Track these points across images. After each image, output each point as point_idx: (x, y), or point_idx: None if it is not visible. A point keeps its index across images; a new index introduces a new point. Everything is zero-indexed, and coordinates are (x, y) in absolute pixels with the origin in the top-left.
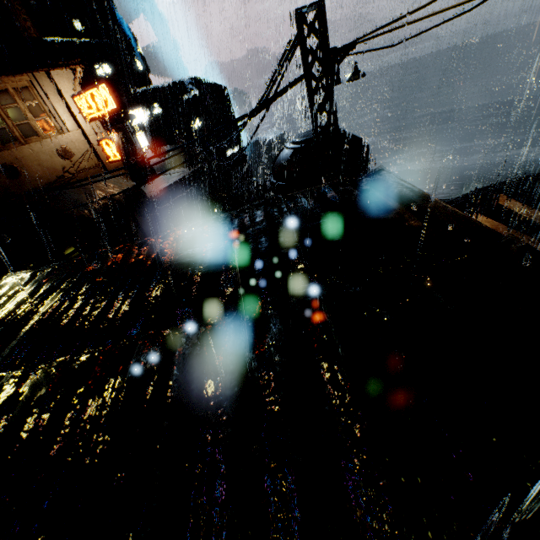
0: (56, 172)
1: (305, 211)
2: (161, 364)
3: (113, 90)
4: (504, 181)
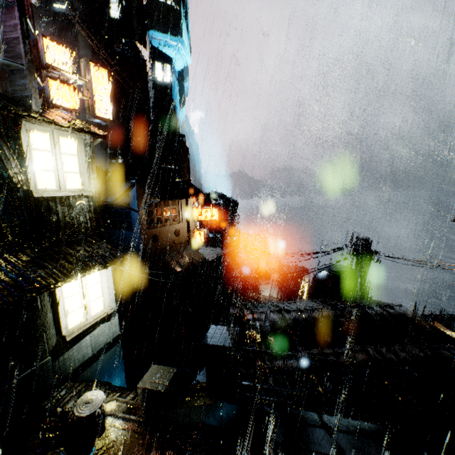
0: (170, 242)
1: (379, 315)
2: (374, 355)
3: (220, 212)
4: (435, 314)
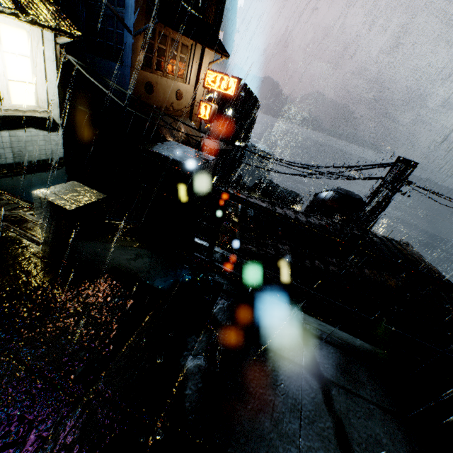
0: (167, 103)
1: (383, 244)
2: (369, 276)
3: (239, 86)
4: None
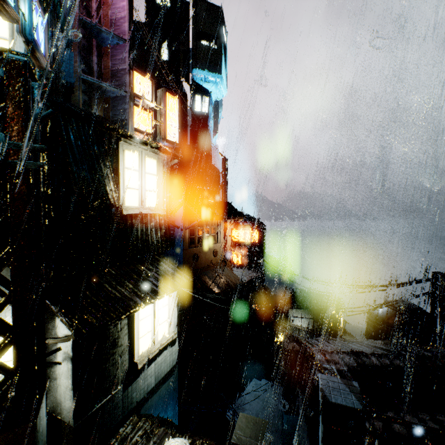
0: (208, 261)
1: None
2: None
3: (260, 235)
4: None
